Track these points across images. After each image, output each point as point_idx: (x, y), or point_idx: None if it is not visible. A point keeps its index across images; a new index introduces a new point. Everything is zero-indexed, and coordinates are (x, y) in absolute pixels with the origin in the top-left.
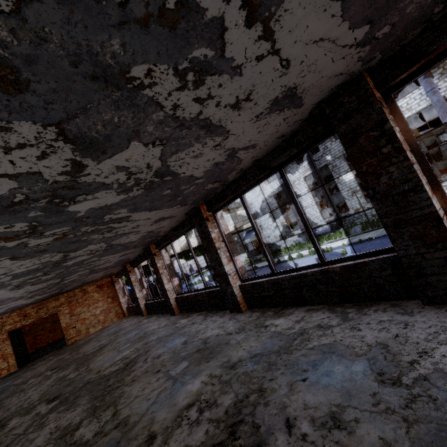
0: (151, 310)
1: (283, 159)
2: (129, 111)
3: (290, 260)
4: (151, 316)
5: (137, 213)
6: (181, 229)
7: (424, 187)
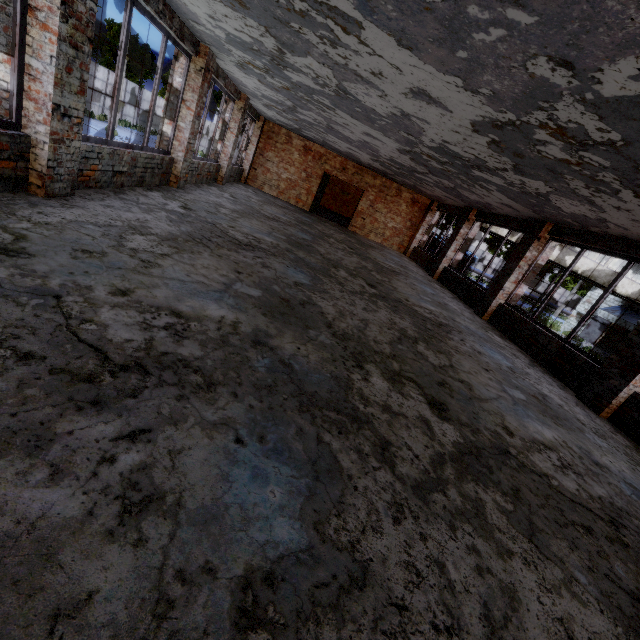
0: (448, 281)
1: None
2: None
3: None
4: (443, 287)
5: None
6: (639, 252)
7: None
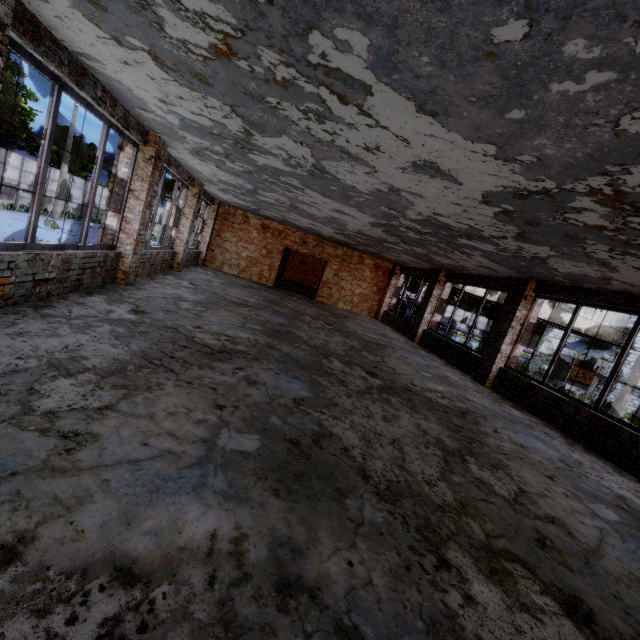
0: (431, 345)
1: None
2: None
3: None
4: (428, 352)
5: None
6: None
7: None
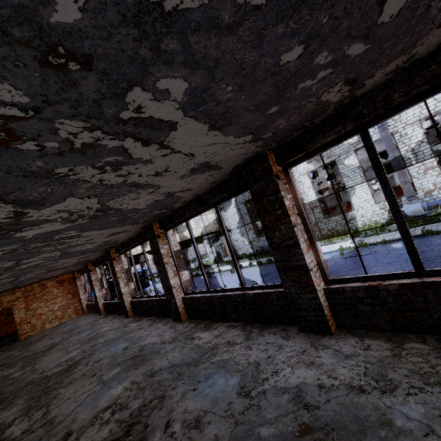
0: (109, 310)
1: (217, 199)
2: (60, 186)
3: (251, 267)
4: (107, 316)
5: (88, 232)
6: (138, 240)
7: (300, 245)
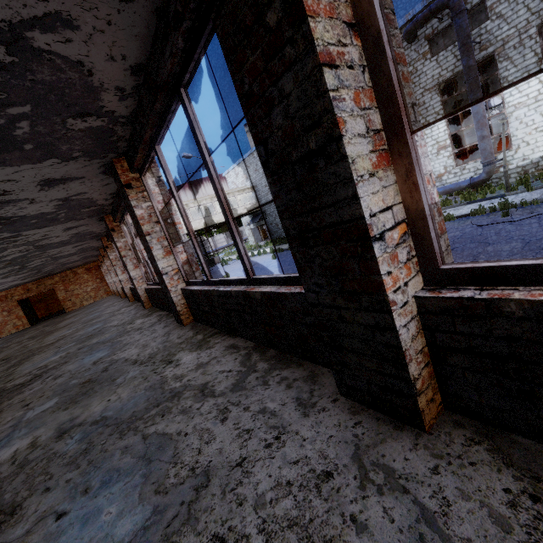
0: None
1: None
2: None
3: (259, 255)
4: (117, 297)
5: (49, 250)
6: None
7: (127, 267)
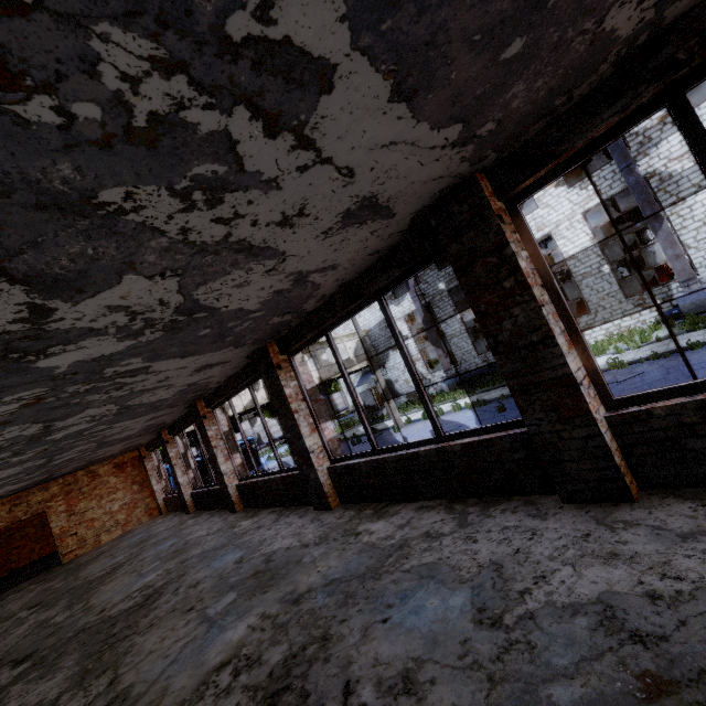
0: (202, 504)
1: (382, 284)
2: (109, 240)
3: (426, 420)
4: (200, 514)
5: (162, 362)
6: (243, 379)
7: (556, 339)
